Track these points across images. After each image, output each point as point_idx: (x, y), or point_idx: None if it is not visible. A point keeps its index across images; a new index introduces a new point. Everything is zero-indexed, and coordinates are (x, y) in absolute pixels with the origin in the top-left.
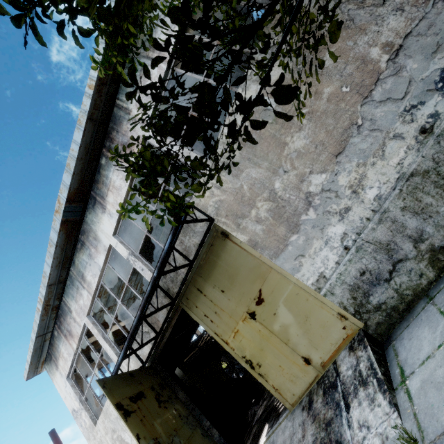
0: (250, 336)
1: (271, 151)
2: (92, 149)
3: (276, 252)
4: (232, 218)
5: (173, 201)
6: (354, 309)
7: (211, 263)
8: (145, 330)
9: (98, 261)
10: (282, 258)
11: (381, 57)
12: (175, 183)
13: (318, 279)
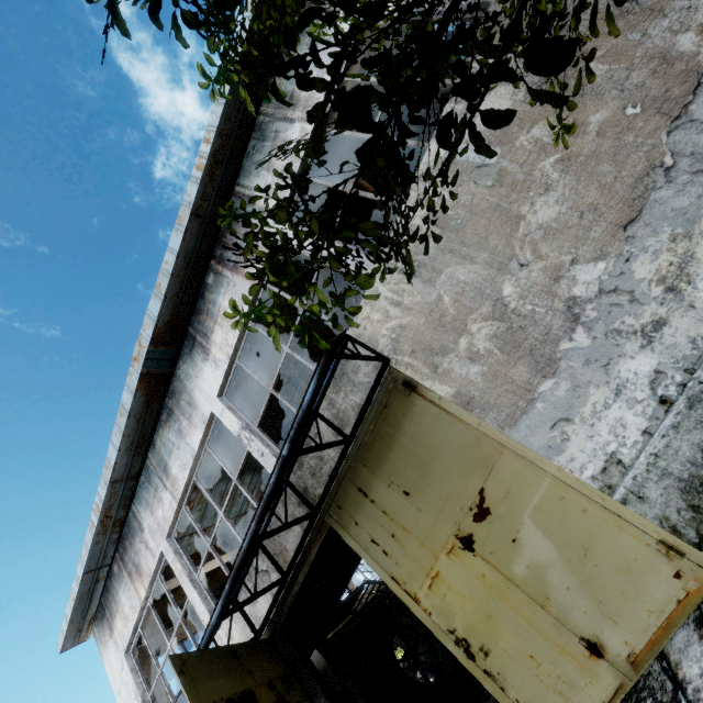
0: (464, 587)
1: (493, 233)
2: (195, 261)
3: (511, 415)
4: (422, 355)
5: (323, 303)
6: (698, 532)
7: (385, 440)
8: (262, 567)
9: (192, 441)
10: (523, 426)
11: (701, 46)
12: (330, 259)
13: (606, 468)
